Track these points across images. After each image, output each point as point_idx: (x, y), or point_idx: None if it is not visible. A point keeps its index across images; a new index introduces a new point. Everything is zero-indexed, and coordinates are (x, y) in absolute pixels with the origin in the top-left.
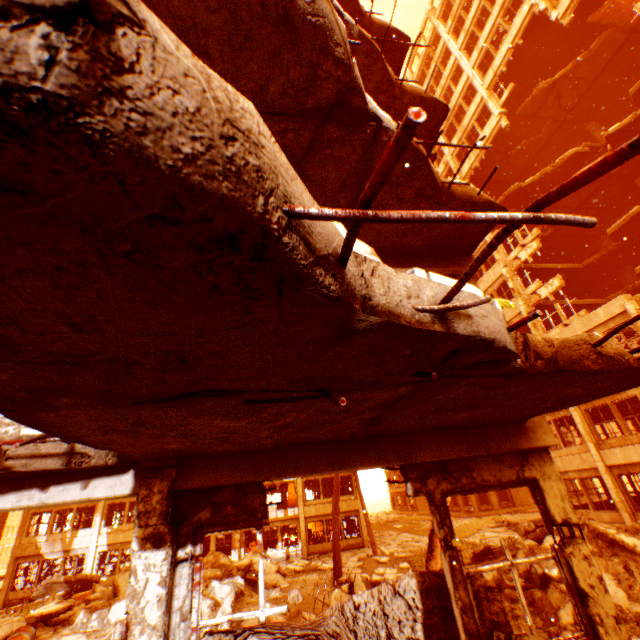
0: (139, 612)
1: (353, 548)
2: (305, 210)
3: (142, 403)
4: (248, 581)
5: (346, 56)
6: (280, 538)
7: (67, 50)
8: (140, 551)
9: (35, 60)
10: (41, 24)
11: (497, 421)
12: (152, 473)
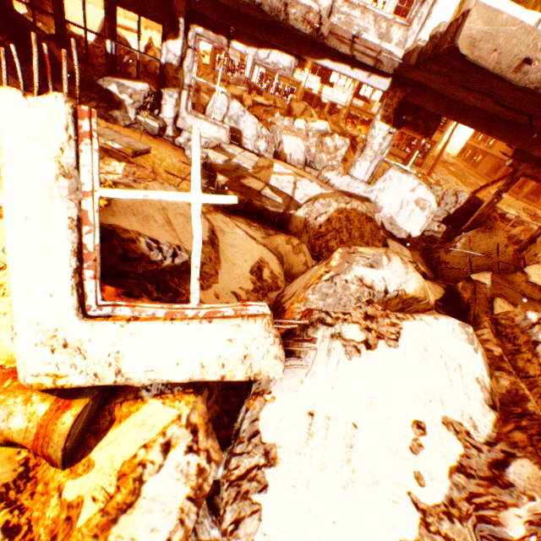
0: (371, 144)
1: (411, 164)
2: None
3: (459, 87)
4: (351, 145)
5: None
6: None
7: None
8: (379, 122)
9: None
10: None
11: None
12: (398, 86)
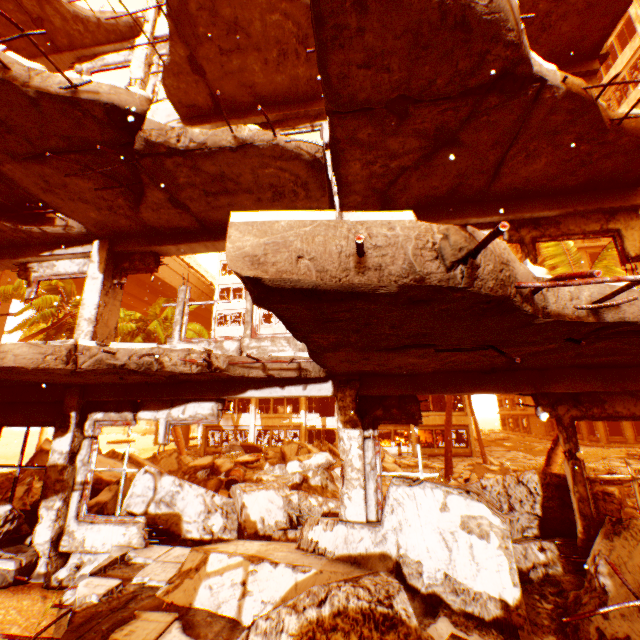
0: (348, 460)
1: (460, 456)
2: (525, 285)
3: (379, 350)
4: None
5: (517, 38)
6: (393, 439)
7: (465, 271)
8: (343, 429)
9: (458, 278)
10: (459, 265)
11: (639, 364)
12: (343, 384)
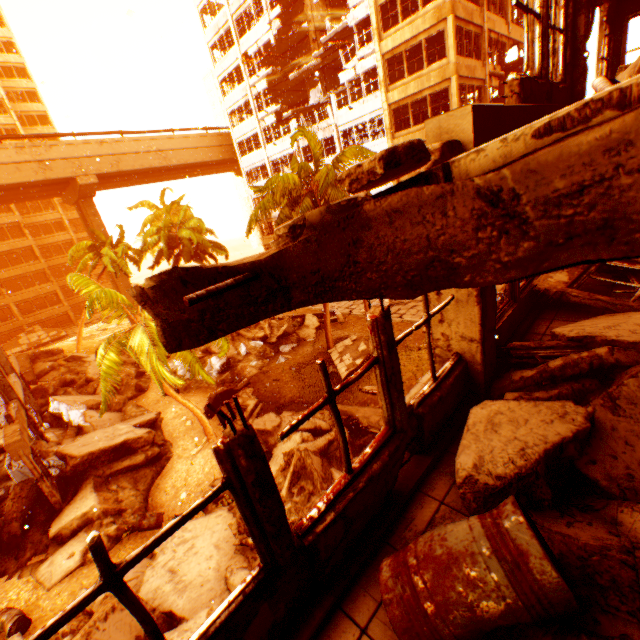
0: None
1: None
2: None
3: None
4: (267, 343)
5: None
6: None
7: None
8: None
9: None
10: None
11: None
12: None
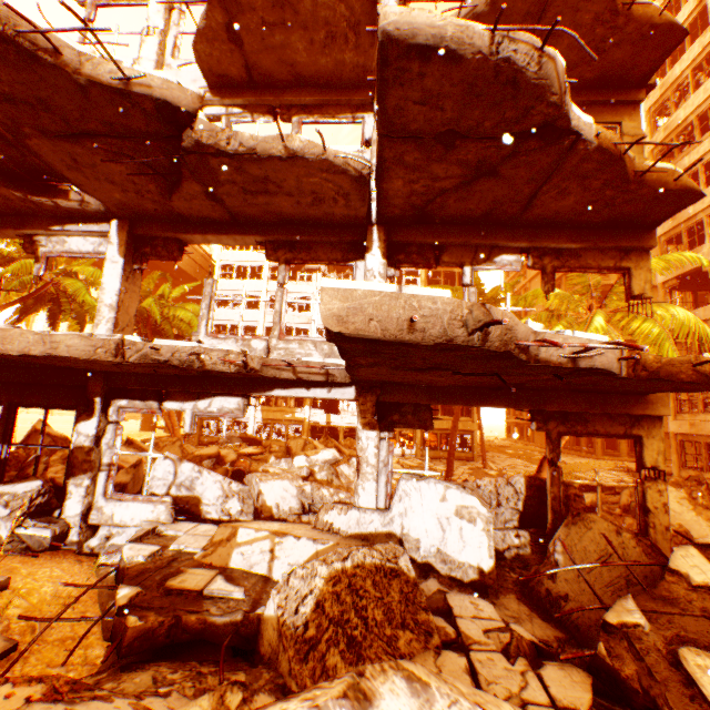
0: (365, 457)
1: (462, 460)
2: (522, 343)
3: (406, 370)
4: None
5: (559, 100)
6: (397, 440)
7: (480, 336)
8: (363, 430)
9: (475, 340)
10: (477, 332)
11: (619, 392)
12: (365, 390)
